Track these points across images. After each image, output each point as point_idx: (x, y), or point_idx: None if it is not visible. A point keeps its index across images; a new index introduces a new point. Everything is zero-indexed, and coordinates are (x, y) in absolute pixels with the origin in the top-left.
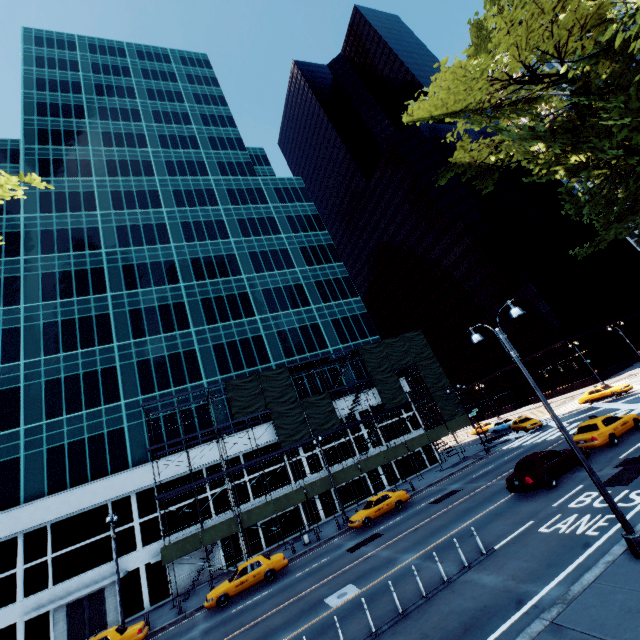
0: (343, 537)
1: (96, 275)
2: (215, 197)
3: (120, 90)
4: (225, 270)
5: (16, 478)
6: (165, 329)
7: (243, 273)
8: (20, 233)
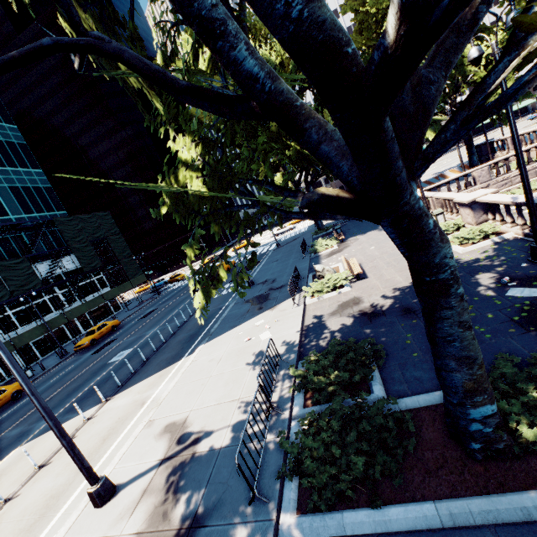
0: (73, 357)
1: None
2: None
3: None
4: None
5: None
6: None
7: None
8: None
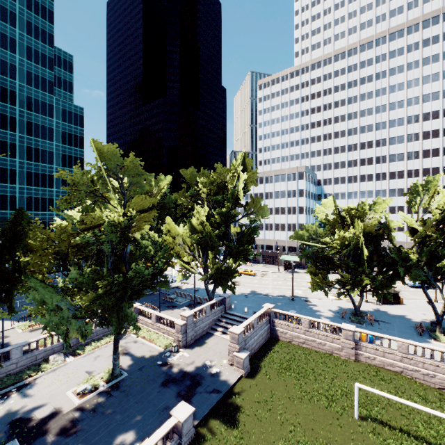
0: None
1: None
2: (16, 99)
3: None
4: (6, 152)
5: None
6: None
7: (18, 158)
8: None
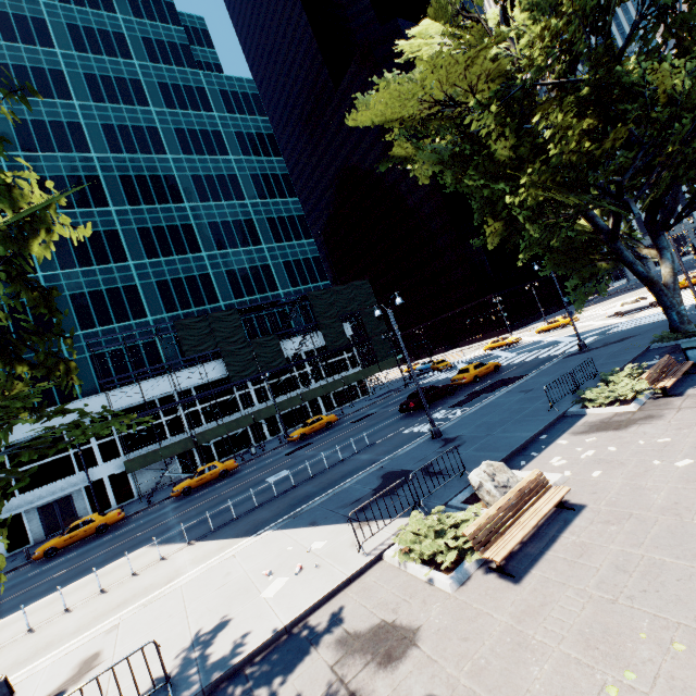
0: (283, 448)
1: None
2: (144, 93)
3: None
4: (164, 195)
5: None
6: (98, 260)
7: (186, 201)
8: None
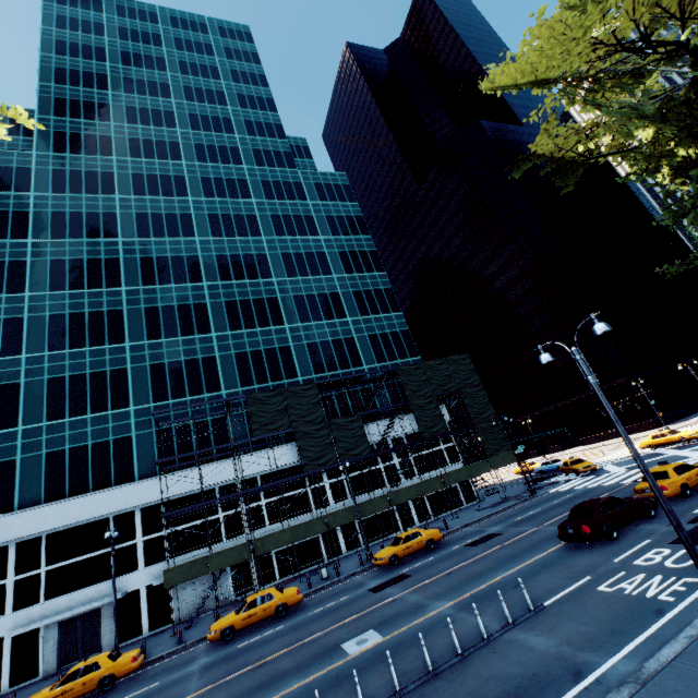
0: (366, 575)
1: (110, 266)
2: (248, 189)
3: (149, 60)
4: (254, 271)
5: (11, 482)
6: (183, 332)
7: (274, 276)
8: (29, 213)
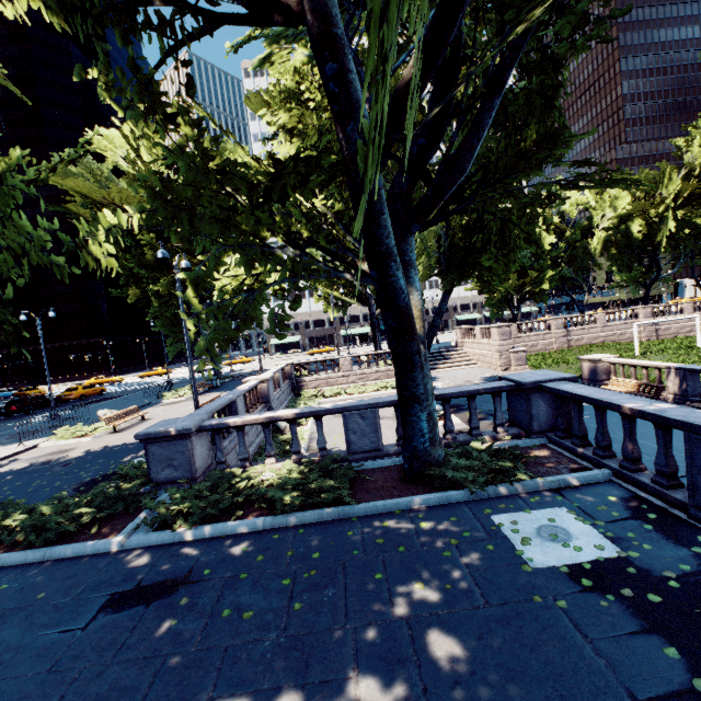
0: None
1: None
2: None
3: None
4: None
5: None
6: None
7: None
8: None
